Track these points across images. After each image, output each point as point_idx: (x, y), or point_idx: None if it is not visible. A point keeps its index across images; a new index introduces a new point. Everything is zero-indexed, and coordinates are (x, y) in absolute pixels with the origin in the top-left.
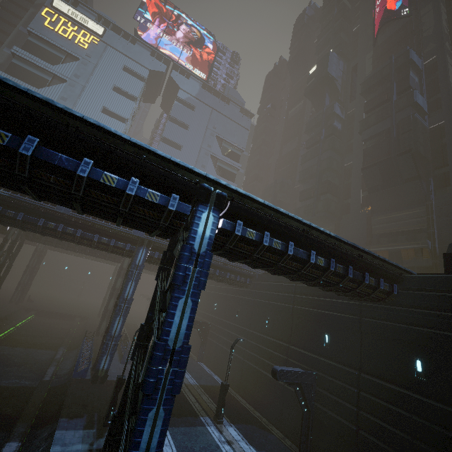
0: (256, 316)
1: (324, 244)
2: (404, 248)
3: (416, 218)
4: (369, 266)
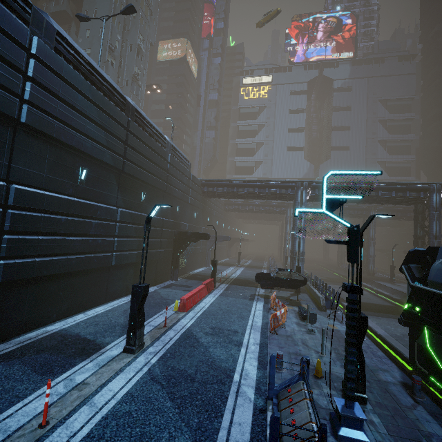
0: None
1: None
2: None
3: None
4: None
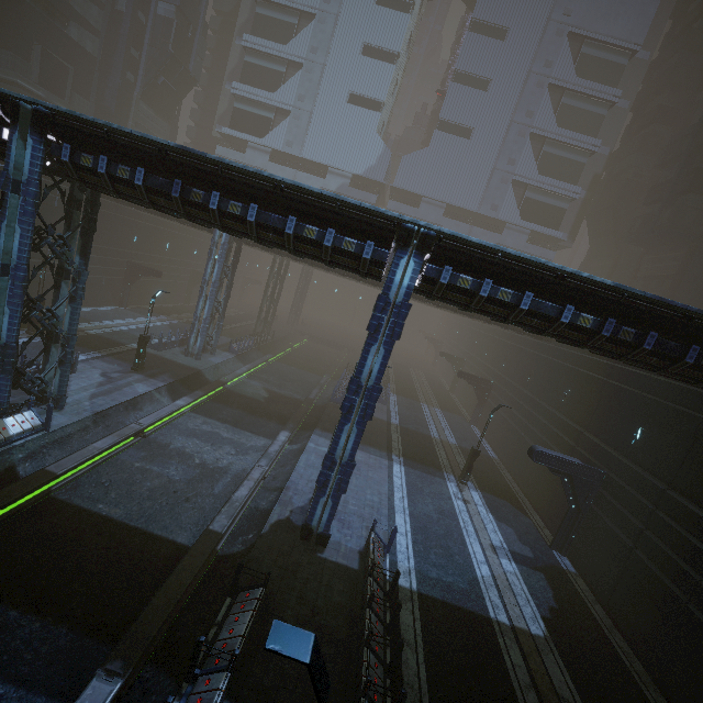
0: (552, 384)
1: (595, 296)
2: None
3: None
4: None
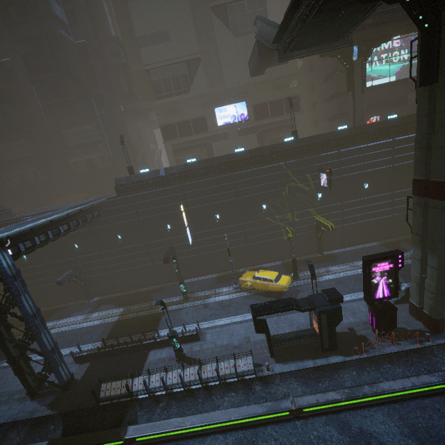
0: None
1: (63, 219)
2: (94, 158)
3: (93, 132)
4: (87, 211)
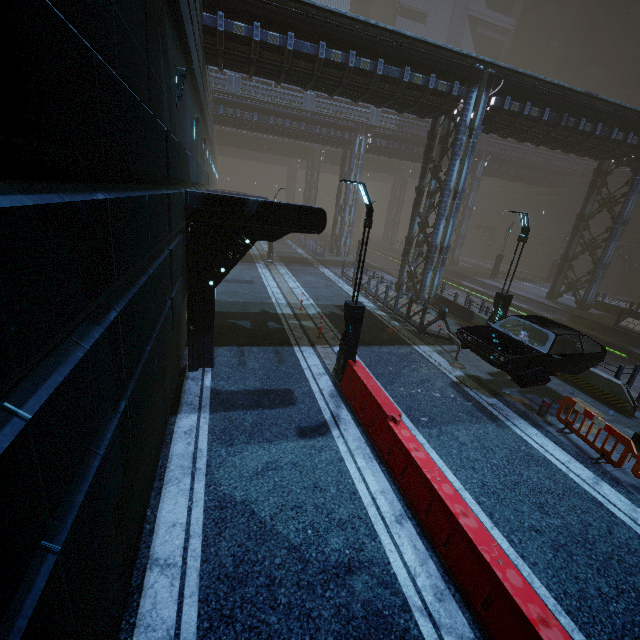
0: (570, 214)
1: None
2: None
3: None
4: None
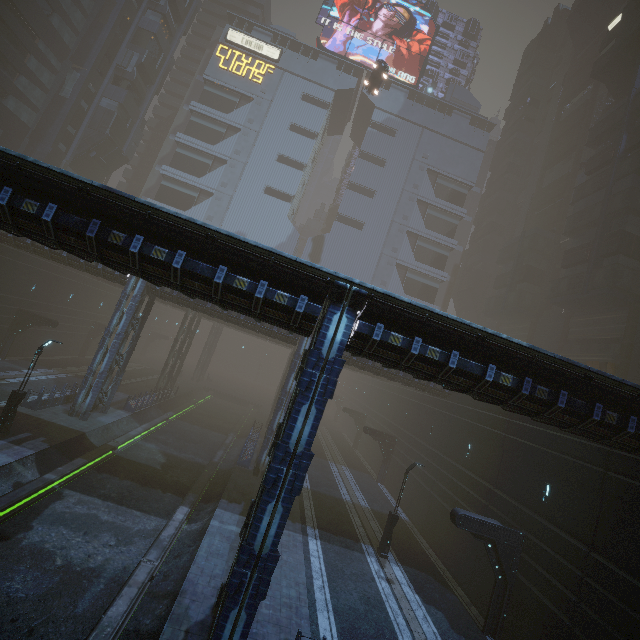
0: (454, 439)
1: (513, 356)
2: None
3: None
4: (604, 394)
